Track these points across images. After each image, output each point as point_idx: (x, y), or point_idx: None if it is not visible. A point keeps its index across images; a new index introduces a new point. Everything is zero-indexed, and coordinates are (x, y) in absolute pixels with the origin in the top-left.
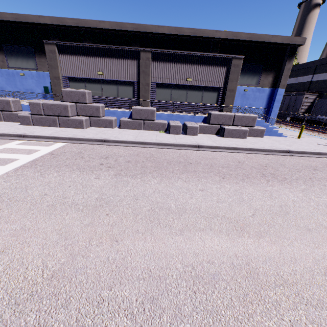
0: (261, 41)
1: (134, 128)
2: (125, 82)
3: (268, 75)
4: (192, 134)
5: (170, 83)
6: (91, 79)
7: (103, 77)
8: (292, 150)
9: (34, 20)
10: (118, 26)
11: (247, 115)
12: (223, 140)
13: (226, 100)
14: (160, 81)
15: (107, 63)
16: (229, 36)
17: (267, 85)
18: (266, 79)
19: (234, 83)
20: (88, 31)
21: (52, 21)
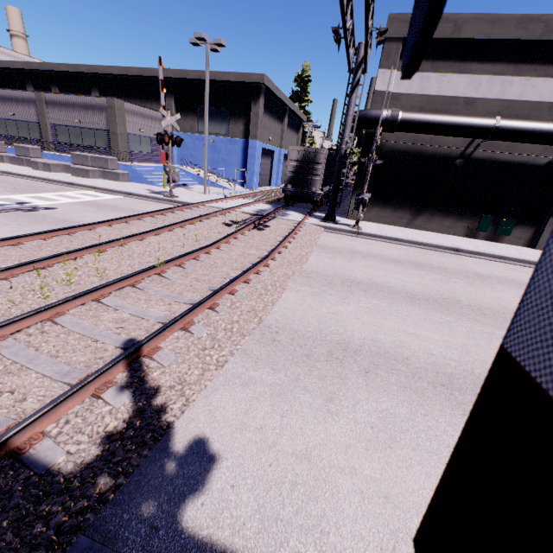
0: (213, 80)
1: (19, 164)
2: (34, 123)
3: (238, 123)
4: (48, 171)
5: (65, 125)
6: (10, 120)
7: (16, 118)
8: (74, 183)
9: (11, 66)
10: (74, 69)
11: (99, 157)
12: (57, 175)
13: (112, 144)
14: (57, 123)
15: (17, 105)
16: (177, 75)
17: (240, 135)
18: (236, 128)
19: (115, 125)
20: (54, 75)
21: (24, 66)
